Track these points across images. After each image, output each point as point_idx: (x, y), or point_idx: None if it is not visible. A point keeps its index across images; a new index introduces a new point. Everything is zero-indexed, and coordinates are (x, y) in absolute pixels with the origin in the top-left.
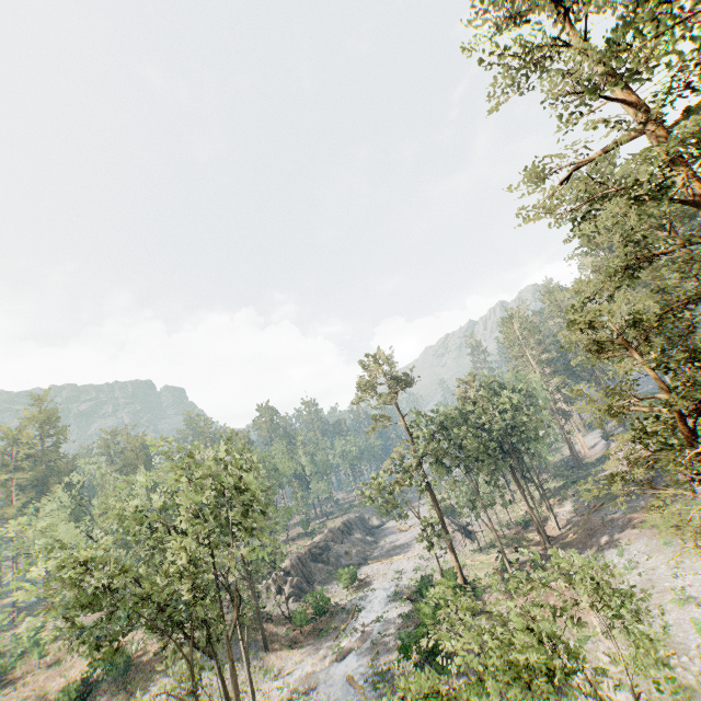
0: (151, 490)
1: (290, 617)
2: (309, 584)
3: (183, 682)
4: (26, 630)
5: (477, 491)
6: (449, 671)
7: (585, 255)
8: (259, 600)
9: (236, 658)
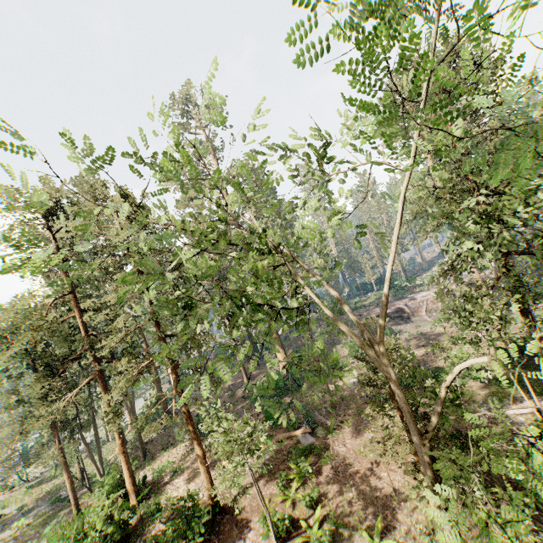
0: None
1: None
2: None
3: None
4: None
5: None
6: None
7: None
8: None
9: None
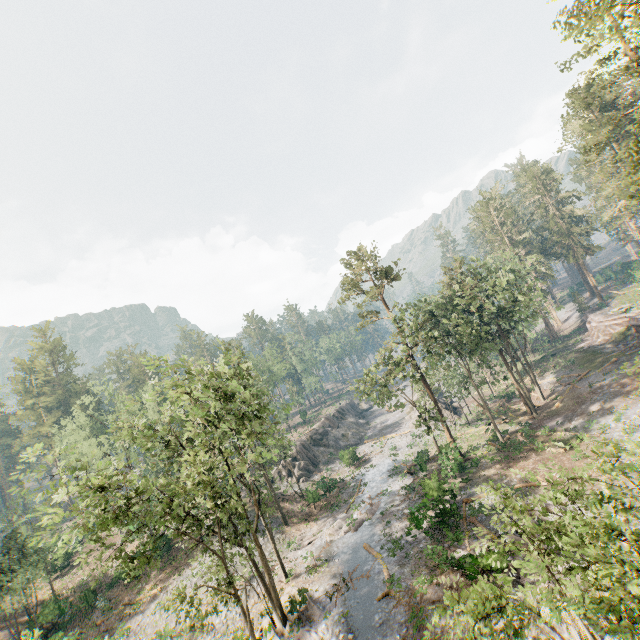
0: (161, 401)
1: (303, 495)
2: (314, 465)
3: (219, 570)
4: (60, 551)
5: (468, 374)
6: (461, 538)
7: (572, 118)
8: (272, 483)
9: (261, 534)
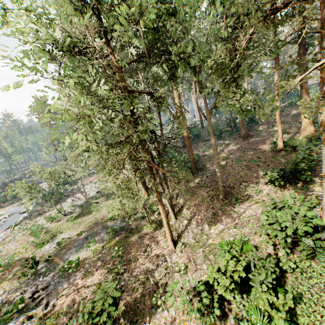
0: None
1: None
2: None
3: None
4: None
5: None
6: None
7: None
8: None
9: None
